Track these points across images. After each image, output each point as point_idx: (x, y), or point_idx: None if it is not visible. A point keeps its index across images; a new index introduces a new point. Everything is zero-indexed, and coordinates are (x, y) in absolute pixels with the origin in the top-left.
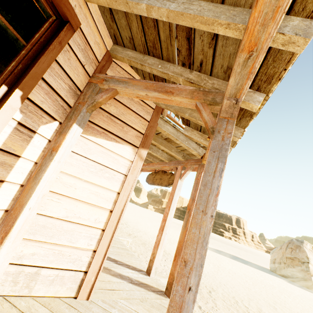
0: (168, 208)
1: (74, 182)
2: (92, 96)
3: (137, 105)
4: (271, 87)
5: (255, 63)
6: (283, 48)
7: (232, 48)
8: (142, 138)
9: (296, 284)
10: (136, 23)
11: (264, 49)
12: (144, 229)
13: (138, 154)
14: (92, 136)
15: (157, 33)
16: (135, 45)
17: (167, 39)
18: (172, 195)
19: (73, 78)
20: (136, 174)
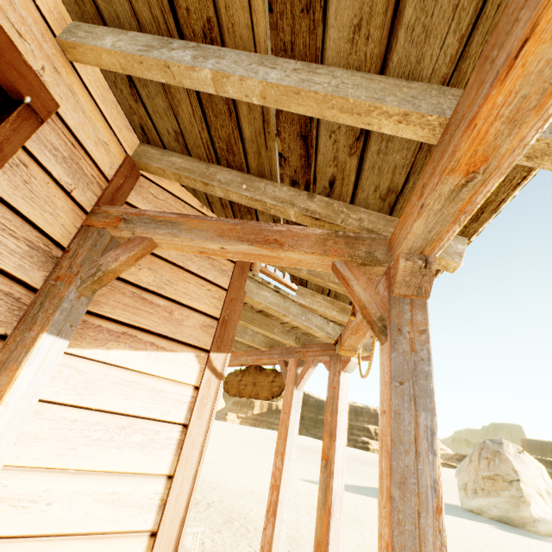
0: (281, 457)
1: (44, 485)
2: (92, 257)
3: (199, 259)
4: (478, 226)
5: (475, 195)
6: (530, 164)
7: (400, 157)
8: (215, 327)
9: (509, 527)
10: (189, 105)
11: (502, 169)
12: (224, 478)
13: (210, 366)
14: (96, 347)
15: (236, 125)
16: (188, 145)
17: (257, 137)
18: (284, 425)
19: (41, 222)
20: (208, 415)
